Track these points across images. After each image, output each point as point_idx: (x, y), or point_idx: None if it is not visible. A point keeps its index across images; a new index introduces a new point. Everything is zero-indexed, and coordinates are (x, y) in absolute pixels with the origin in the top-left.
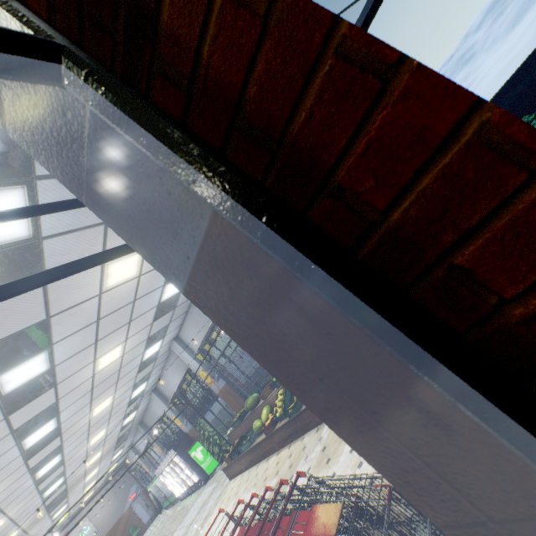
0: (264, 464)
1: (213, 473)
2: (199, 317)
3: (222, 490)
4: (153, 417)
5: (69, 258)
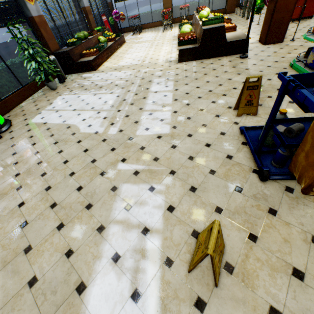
0: (117, 52)
1: (10, 122)
2: None
3: (99, 72)
4: None
5: None
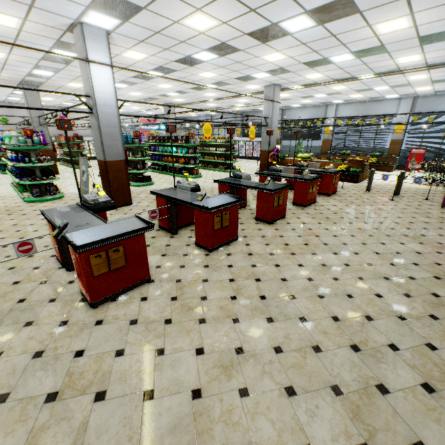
0: None
1: None
2: (361, 109)
3: None
4: (256, 117)
5: (441, 84)
